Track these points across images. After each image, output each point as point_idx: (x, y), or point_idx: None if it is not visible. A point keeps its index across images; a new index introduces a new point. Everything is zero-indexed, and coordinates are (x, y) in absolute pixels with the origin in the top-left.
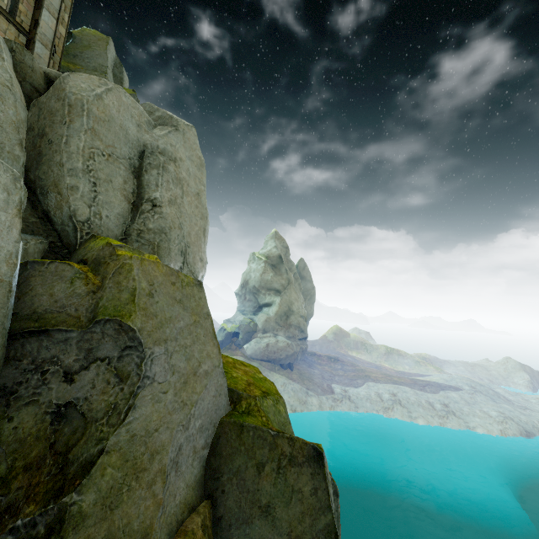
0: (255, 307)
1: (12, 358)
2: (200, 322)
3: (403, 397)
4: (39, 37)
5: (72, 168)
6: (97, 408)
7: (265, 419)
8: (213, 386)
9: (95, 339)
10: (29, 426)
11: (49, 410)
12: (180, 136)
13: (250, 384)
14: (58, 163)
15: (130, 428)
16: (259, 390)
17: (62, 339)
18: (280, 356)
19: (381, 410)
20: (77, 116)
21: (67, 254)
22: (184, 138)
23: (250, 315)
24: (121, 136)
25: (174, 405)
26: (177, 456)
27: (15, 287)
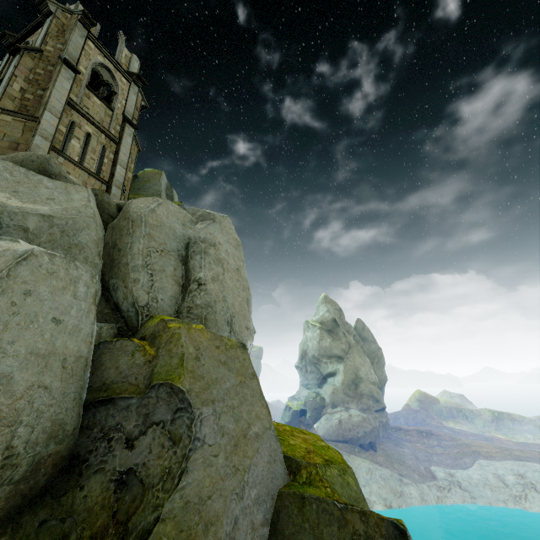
0: (319, 379)
1: (85, 427)
2: (245, 383)
3: (536, 478)
4: (114, 183)
5: (135, 265)
6: (153, 474)
7: (330, 491)
8: (266, 450)
9: (151, 404)
10: (97, 494)
11: (113, 478)
12: (217, 225)
13: (310, 452)
14: (125, 264)
15: (183, 494)
16: (321, 458)
17: (125, 406)
18: (358, 434)
19: (509, 500)
20: (138, 227)
21: (132, 336)
22: (220, 227)
23: (315, 388)
24: (170, 235)
25: (226, 470)
26: (233, 530)
27: (90, 363)
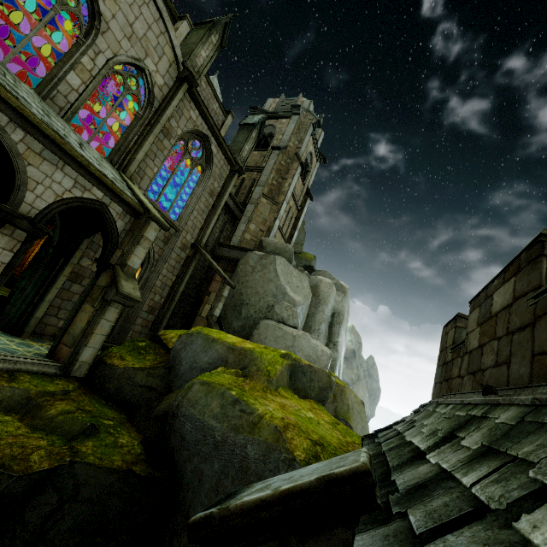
0: None
1: None
2: (365, 427)
3: None
4: (291, 243)
5: (314, 329)
6: None
7: None
8: None
9: None
10: None
11: None
12: (346, 298)
13: None
14: (309, 326)
15: None
16: None
17: None
18: None
19: None
20: (321, 305)
21: None
22: (346, 298)
23: None
24: (329, 308)
25: None
26: None
27: None
